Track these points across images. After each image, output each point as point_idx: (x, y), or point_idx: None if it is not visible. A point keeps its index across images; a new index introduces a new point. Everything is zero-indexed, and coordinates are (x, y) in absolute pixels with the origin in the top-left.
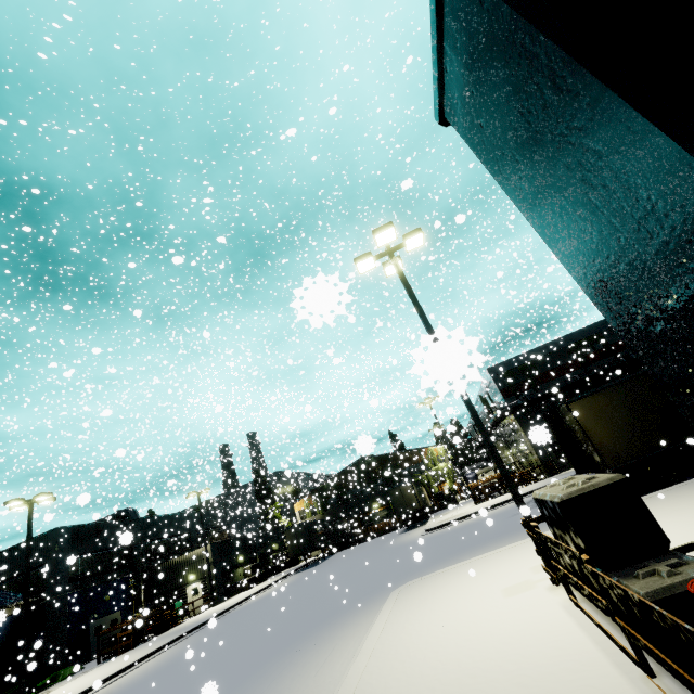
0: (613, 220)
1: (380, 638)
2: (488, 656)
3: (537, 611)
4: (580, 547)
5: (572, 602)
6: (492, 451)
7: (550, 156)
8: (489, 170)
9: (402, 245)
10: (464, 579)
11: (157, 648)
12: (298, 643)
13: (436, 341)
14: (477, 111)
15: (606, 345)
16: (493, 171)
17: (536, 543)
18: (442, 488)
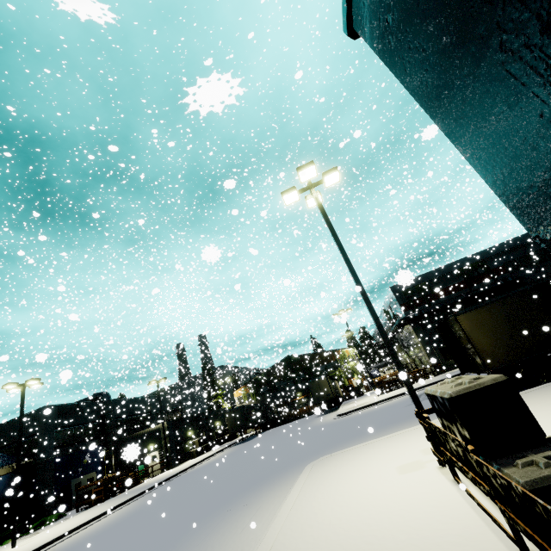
0: (536, 89)
1: (294, 504)
2: (383, 526)
3: (426, 487)
4: (466, 437)
5: (455, 481)
6: (392, 353)
7: (462, 30)
8: (395, 73)
9: (322, 181)
10: (366, 457)
11: (122, 502)
12: (230, 504)
13: (347, 261)
14: (384, 5)
15: (488, 270)
16: (399, 73)
17: (426, 431)
18: (352, 382)
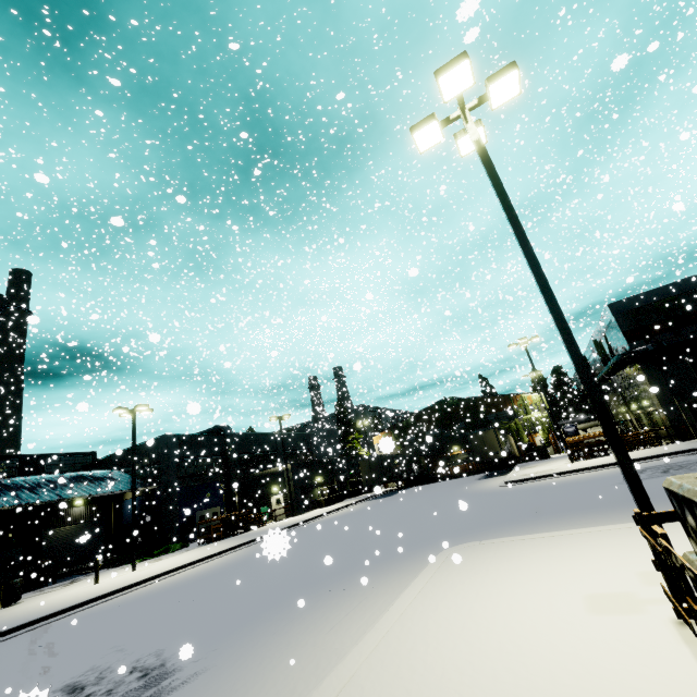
0: None
1: (403, 614)
2: None
3: (642, 663)
4: None
5: None
6: (596, 403)
7: None
8: None
9: (484, 97)
10: (533, 561)
11: (235, 546)
12: (333, 582)
13: (522, 237)
14: None
15: None
16: None
17: (655, 552)
18: (534, 439)
